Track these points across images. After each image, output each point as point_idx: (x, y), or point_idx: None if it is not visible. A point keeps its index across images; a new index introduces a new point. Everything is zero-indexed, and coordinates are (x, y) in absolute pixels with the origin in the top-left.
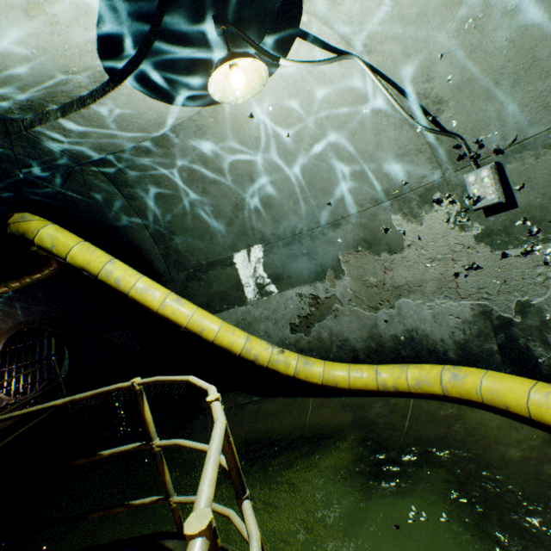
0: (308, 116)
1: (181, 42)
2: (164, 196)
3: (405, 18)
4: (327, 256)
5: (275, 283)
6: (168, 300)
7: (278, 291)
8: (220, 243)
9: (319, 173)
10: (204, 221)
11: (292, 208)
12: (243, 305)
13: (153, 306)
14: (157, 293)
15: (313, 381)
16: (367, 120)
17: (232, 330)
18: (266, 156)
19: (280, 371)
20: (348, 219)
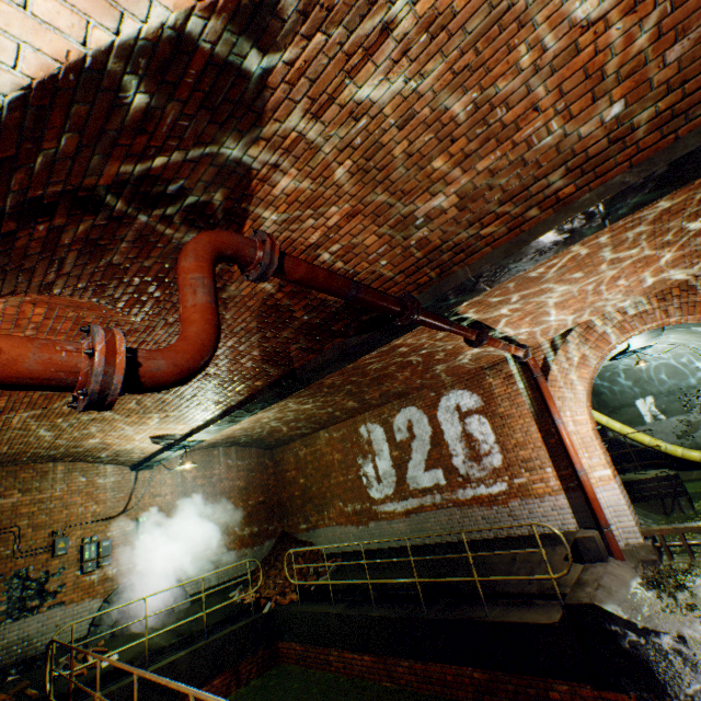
0: (667, 353)
1: (622, 355)
2: (599, 379)
3: (693, 341)
4: (692, 401)
5: (662, 414)
6: (608, 420)
7: (665, 418)
8: (626, 396)
9: (678, 368)
10: (617, 387)
11: (666, 380)
12: (643, 425)
13: (602, 422)
14: (603, 417)
15: (693, 459)
16: (694, 354)
17: (641, 434)
18: (649, 363)
19: (671, 454)
20: (699, 384)
